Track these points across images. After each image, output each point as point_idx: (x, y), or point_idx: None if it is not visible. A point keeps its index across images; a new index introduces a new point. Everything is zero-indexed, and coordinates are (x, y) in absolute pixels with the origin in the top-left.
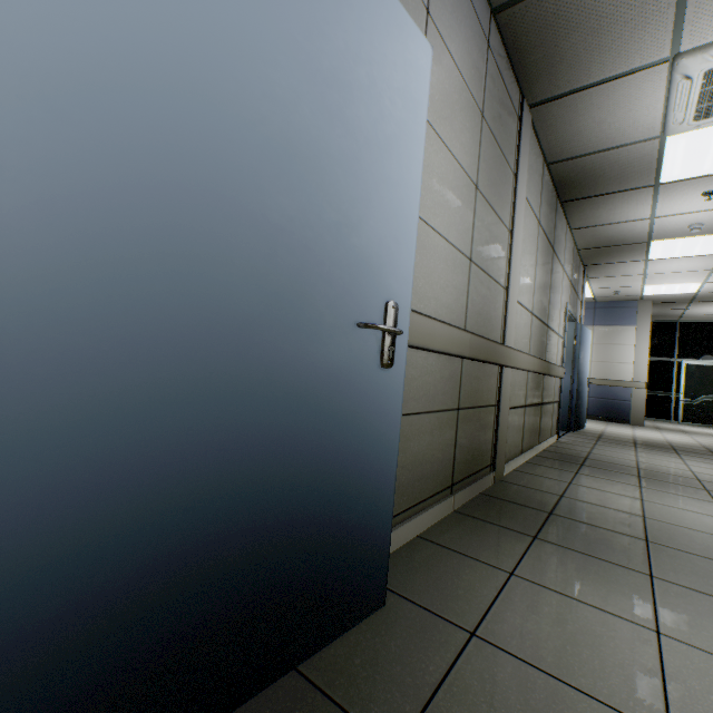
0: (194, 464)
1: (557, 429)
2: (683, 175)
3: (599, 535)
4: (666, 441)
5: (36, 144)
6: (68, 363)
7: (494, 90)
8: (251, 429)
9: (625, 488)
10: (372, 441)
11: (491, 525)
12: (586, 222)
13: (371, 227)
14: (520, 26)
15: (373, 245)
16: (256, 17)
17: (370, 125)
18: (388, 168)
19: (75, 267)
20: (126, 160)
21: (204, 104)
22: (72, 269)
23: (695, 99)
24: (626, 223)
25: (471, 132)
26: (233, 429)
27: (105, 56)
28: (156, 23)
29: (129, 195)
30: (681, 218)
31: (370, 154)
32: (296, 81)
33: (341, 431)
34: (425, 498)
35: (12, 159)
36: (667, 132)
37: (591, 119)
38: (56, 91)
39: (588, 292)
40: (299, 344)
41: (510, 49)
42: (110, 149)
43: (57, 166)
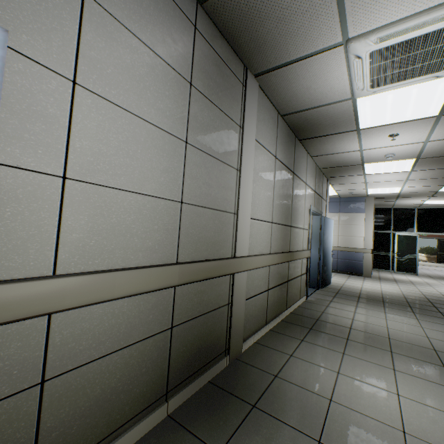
0: None
1: (306, 292)
2: (374, 124)
3: (281, 438)
4: (381, 293)
5: None
6: None
7: (207, 64)
8: None
9: (331, 357)
10: None
11: (189, 436)
12: (319, 152)
13: None
14: (224, 14)
15: None
16: None
17: None
18: None
19: None
20: None
21: None
22: None
23: (368, 73)
24: (345, 153)
25: (175, 98)
26: None
27: None
28: None
29: None
30: (379, 150)
31: None
32: None
33: None
34: (119, 426)
35: None
36: (355, 95)
37: (300, 86)
38: None
39: (334, 192)
40: None
41: (224, 32)
42: None
43: None
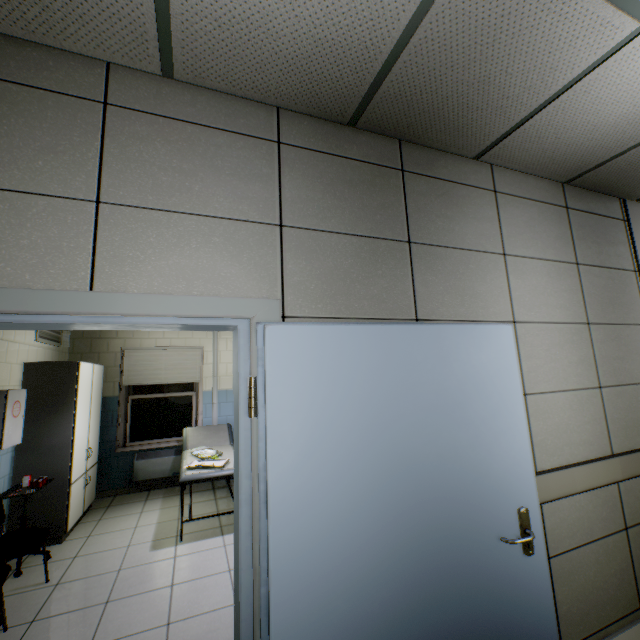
0: (430, 639)
1: None
2: None
3: None
4: None
5: (362, 524)
6: (381, 604)
7: (583, 232)
8: (452, 616)
9: None
10: (530, 609)
11: None
12: None
13: (495, 468)
14: (595, 178)
15: (499, 477)
16: (416, 411)
17: (481, 409)
18: (498, 424)
19: (377, 564)
20: (384, 512)
21: (404, 468)
22: (377, 565)
23: None
24: None
25: (568, 287)
26: (443, 618)
27: (373, 477)
28: (384, 451)
29: (388, 525)
30: None
31: (485, 425)
32: (438, 423)
33: (505, 606)
34: (605, 624)
35: (358, 534)
36: None
37: None
38: (363, 502)
39: None
40: (467, 560)
41: (592, 188)
42: (380, 511)
43: (368, 528)
